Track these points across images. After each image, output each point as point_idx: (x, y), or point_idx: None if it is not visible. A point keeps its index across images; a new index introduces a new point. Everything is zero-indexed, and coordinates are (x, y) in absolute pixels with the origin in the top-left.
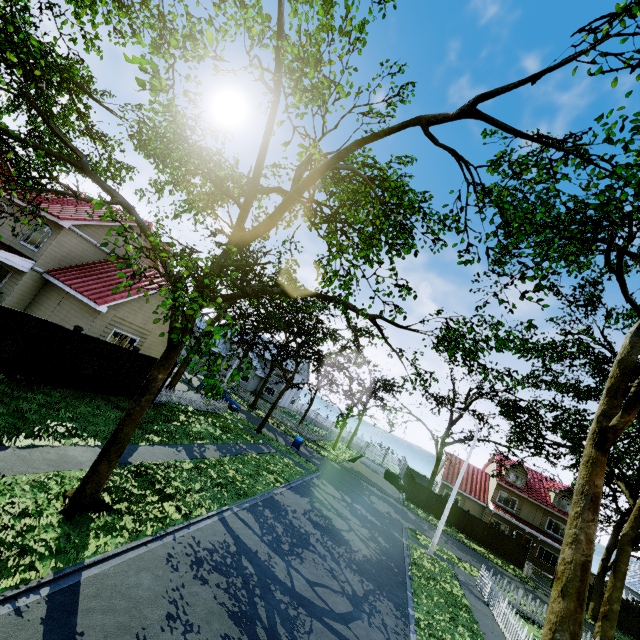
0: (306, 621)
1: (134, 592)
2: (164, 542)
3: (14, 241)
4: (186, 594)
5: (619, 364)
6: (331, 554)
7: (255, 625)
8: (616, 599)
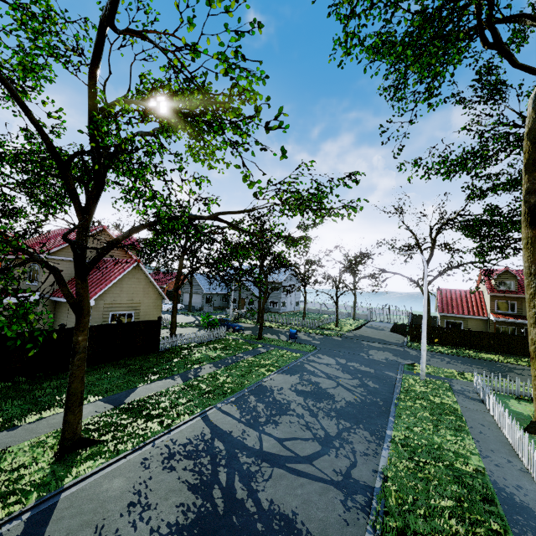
0: (267, 472)
1: (103, 495)
2: (143, 451)
3: (24, 285)
4: (152, 483)
5: (528, 136)
6: (310, 411)
7: (212, 489)
8: None
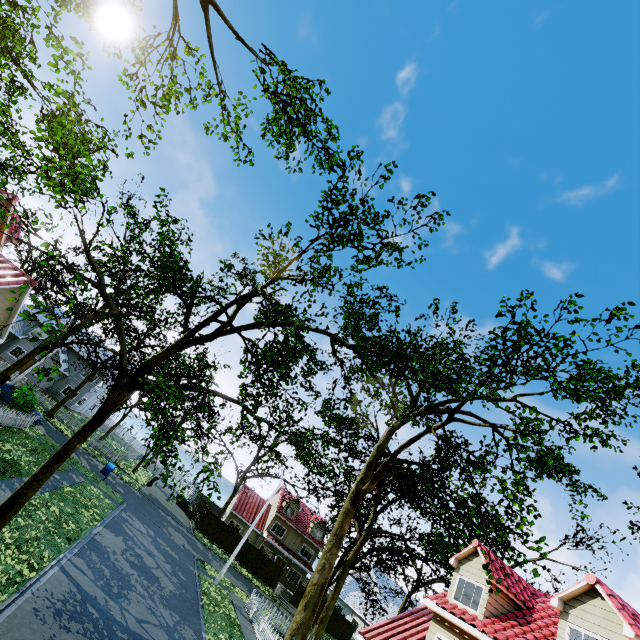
0: None
1: None
2: (26, 597)
3: None
4: None
5: (378, 448)
6: (148, 593)
7: None
8: (332, 607)
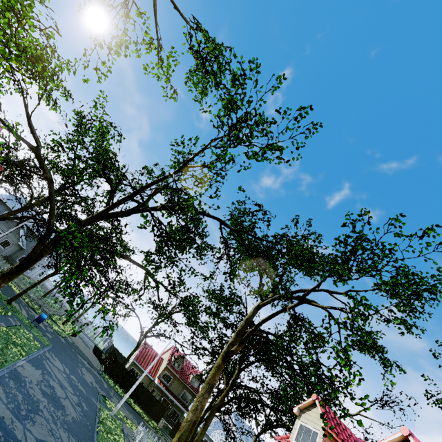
0: None
1: None
2: None
3: None
4: None
5: (246, 320)
6: (53, 417)
7: None
8: (200, 440)
